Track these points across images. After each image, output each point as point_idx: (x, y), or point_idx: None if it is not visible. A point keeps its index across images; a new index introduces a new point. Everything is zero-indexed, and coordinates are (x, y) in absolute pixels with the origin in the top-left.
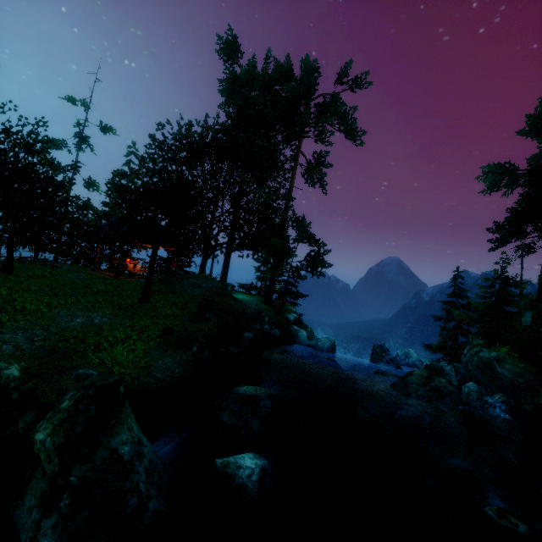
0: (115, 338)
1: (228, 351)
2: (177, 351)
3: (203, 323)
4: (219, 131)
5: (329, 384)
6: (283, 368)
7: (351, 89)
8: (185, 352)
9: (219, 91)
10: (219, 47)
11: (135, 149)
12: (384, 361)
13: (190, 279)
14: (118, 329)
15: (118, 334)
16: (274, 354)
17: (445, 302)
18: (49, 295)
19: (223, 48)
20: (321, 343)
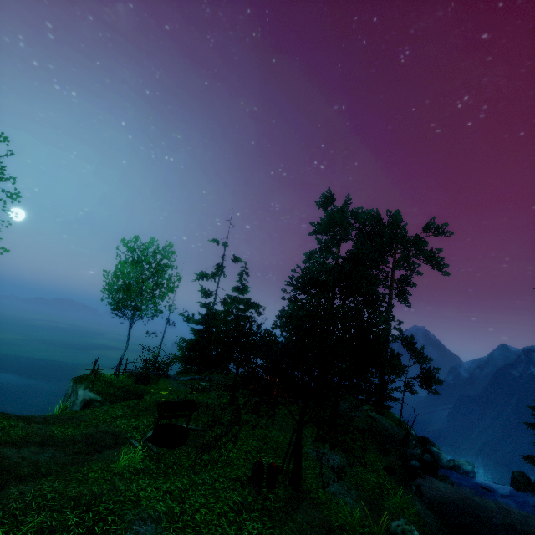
0: (373, 482)
1: (417, 483)
2: (409, 492)
3: (389, 454)
4: (336, 268)
5: (502, 519)
6: (454, 499)
7: (434, 235)
8: (412, 492)
9: (310, 223)
10: (321, 200)
11: (245, 268)
12: (529, 490)
13: (345, 402)
14: (363, 471)
15: (370, 477)
16: (447, 485)
17: (534, 408)
18: (280, 430)
19: (323, 201)
20: (463, 467)
